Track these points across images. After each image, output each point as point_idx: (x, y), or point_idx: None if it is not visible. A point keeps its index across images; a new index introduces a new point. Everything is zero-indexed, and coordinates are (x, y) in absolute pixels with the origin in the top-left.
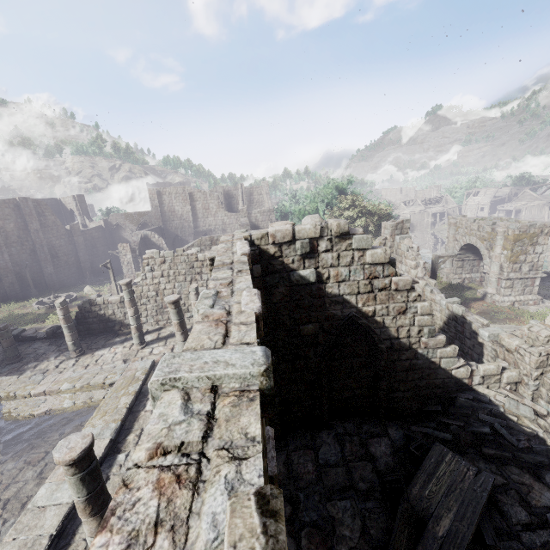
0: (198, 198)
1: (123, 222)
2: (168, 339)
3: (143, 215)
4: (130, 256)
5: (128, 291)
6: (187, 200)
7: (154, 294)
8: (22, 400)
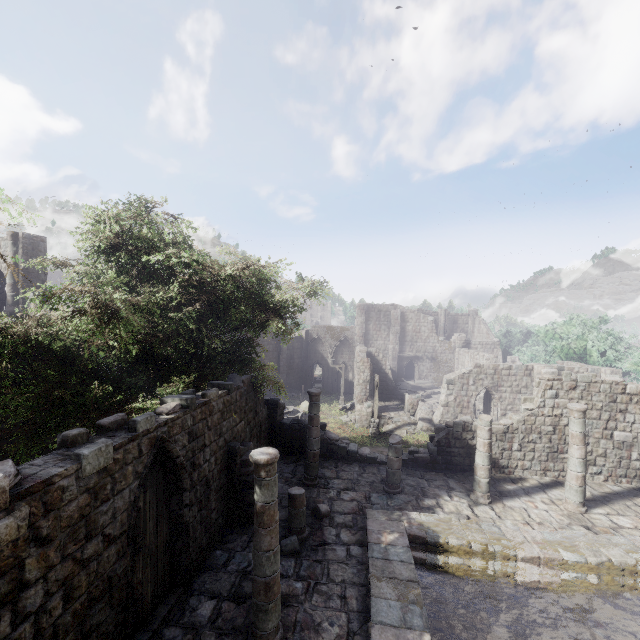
0: (409, 319)
1: (323, 335)
2: (609, 505)
3: (346, 330)
4: (367, 373)
5: (583, 421)
6: (398, 320)
7: (549, 429)
8: (497, 563)
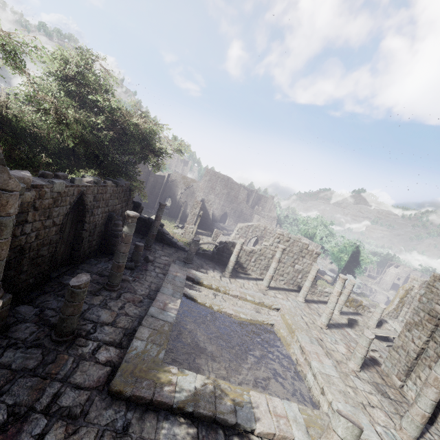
0: (234, 188)
1: (179, 180)
2: (278, 290)
3: (194, 182)
4: (197, 210)
5: (282, 253)
6: (227, 186)
7: (270, 256)
8: (221, 295)
